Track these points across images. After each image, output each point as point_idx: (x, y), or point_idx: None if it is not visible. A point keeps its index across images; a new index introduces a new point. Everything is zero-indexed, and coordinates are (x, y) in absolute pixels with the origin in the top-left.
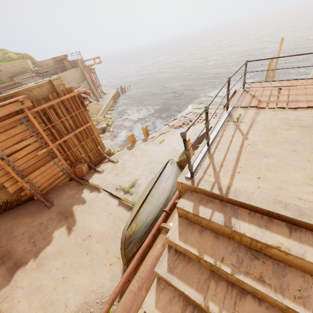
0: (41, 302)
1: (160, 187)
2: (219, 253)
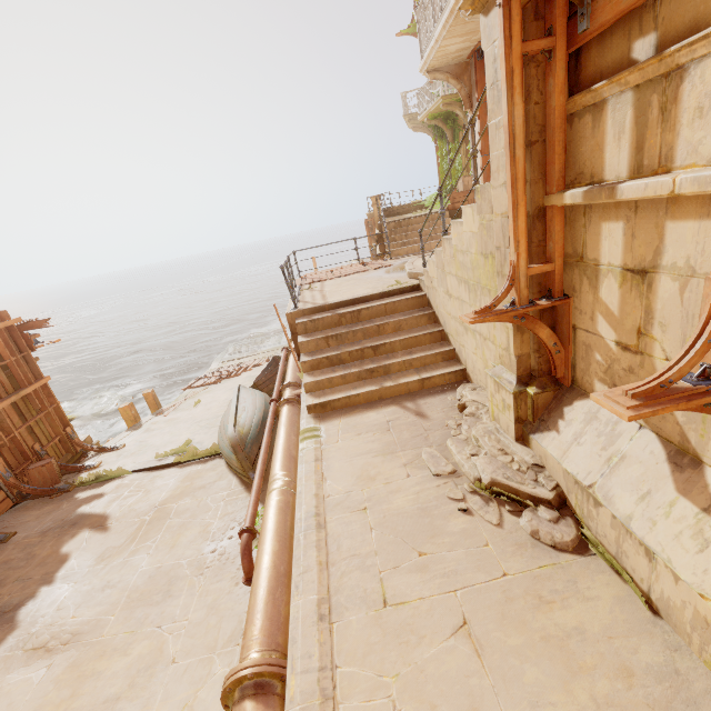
0: (128, 588)
1: (248, 400)
2: (338, 331)
